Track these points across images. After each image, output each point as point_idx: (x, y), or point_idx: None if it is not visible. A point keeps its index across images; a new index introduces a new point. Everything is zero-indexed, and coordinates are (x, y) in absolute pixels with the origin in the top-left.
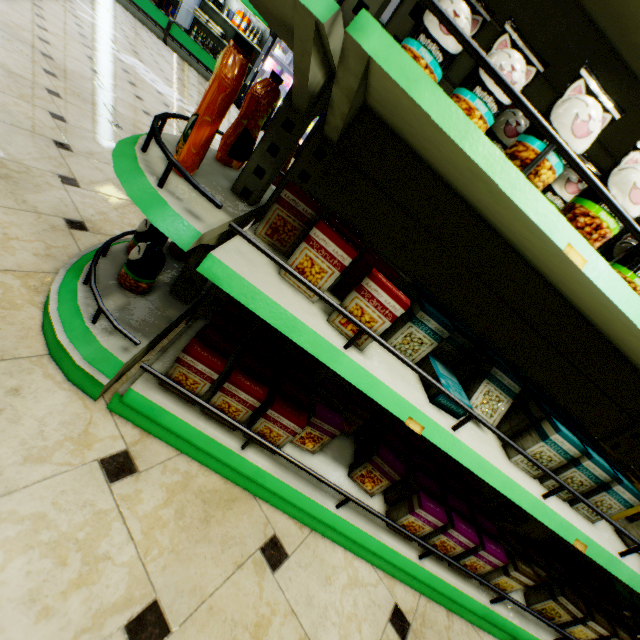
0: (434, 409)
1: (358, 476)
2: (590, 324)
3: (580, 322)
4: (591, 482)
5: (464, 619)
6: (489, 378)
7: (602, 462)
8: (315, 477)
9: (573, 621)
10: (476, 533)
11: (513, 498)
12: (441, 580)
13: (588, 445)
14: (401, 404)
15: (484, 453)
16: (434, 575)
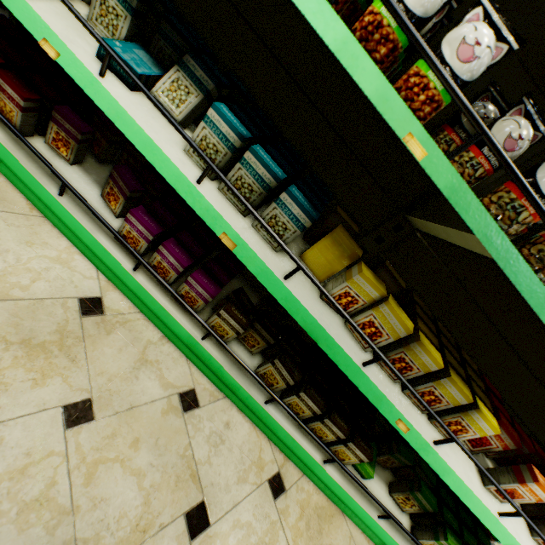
0: (94, 60)
1: (106, 195)
2: (343, 68)
3: (332, 65)
4: (260, 187)
5: (181, 352)
6: (180, 65)
7: (270, 163)
8: (31, 150)
9: (292, 394)
10: (191, 263)
11: (154, 163)
12: (149, 295)
13: (277, 161)
14: (38, 23)
15: (134, 113)
16: (143, 287)
